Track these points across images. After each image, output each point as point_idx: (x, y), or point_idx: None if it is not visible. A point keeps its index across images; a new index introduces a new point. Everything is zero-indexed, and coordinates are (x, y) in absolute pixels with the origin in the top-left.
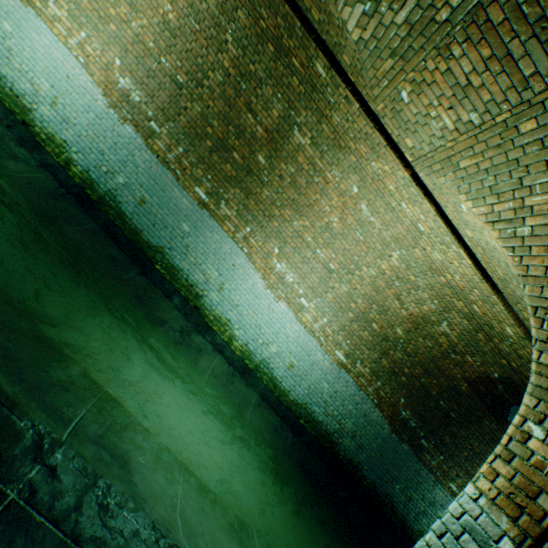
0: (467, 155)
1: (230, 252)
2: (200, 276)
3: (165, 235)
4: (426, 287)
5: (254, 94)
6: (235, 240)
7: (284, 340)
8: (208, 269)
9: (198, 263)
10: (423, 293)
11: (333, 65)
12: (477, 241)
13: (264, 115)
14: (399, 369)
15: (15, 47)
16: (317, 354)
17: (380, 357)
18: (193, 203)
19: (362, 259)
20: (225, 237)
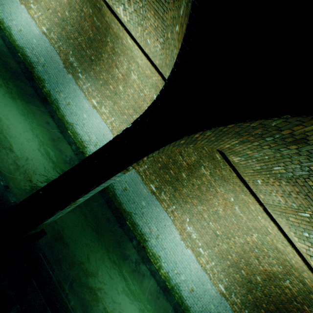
0: (292, 216)
1: (164, 218)
2: (147, 229)
3: (133, 206)
4: (274, 257)
5: (183, 149)
6: (167, 211)
7: (189, 272)
8: (152, 226)
9: (147, 222)
10: (272, 259)
11: (224, 158)
12: (302, 250)
13: (187, 158)
14: (259, 303)
15: (86, 123)
16: (207, 284)
17: (247, 293)
18: (148, 191)
19: (235, 232)
20: (162, 210)
